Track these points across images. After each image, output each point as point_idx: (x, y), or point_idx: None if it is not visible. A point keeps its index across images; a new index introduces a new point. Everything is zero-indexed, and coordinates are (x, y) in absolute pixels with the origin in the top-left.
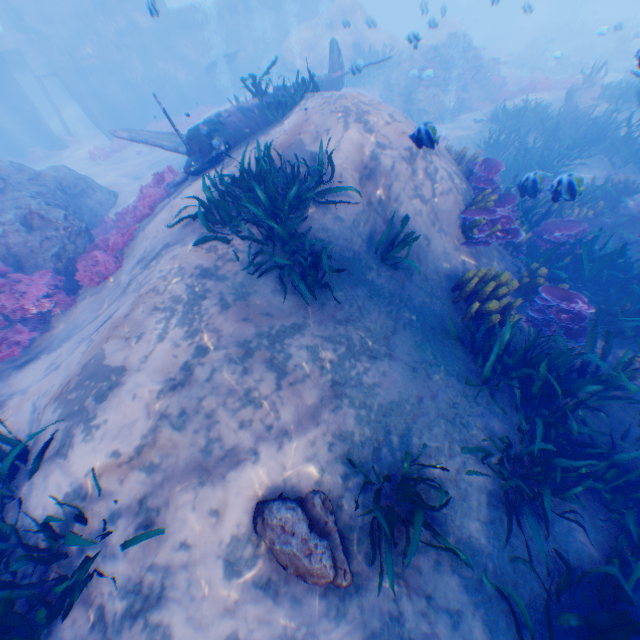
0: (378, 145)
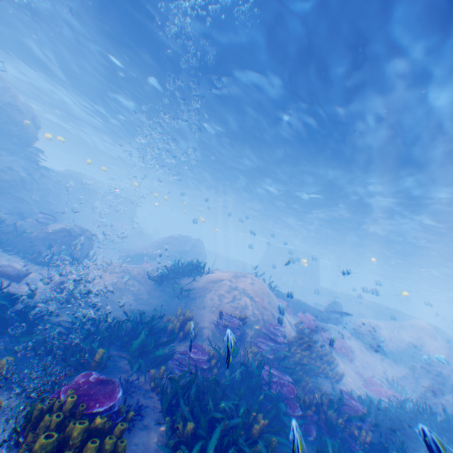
0: (228, 278)
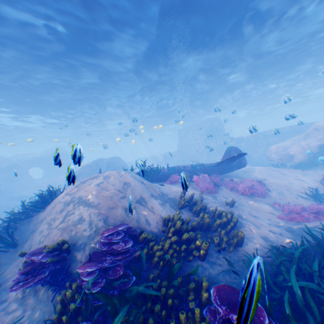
0: (70, 192)
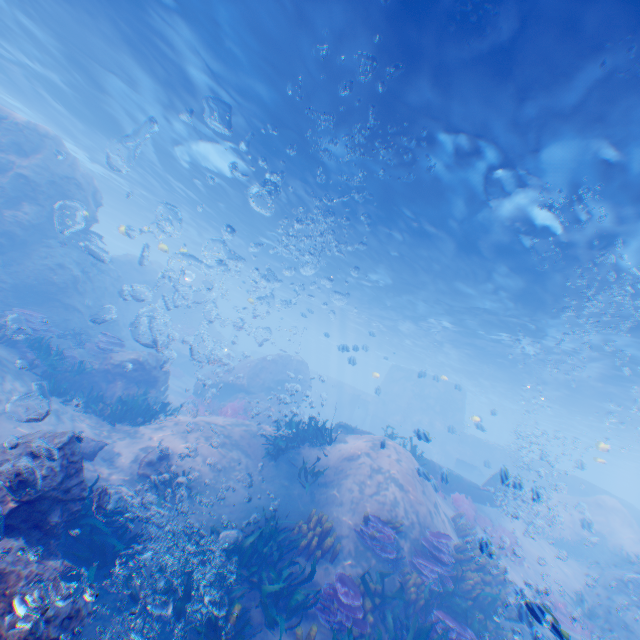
0: (367, 452)
